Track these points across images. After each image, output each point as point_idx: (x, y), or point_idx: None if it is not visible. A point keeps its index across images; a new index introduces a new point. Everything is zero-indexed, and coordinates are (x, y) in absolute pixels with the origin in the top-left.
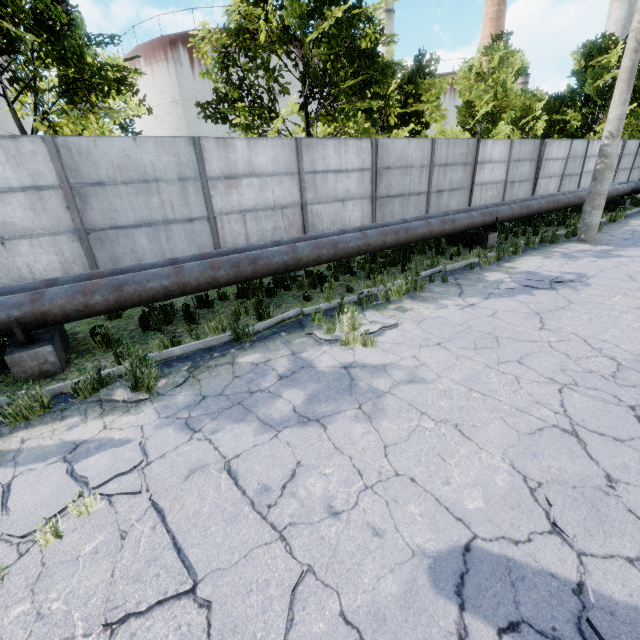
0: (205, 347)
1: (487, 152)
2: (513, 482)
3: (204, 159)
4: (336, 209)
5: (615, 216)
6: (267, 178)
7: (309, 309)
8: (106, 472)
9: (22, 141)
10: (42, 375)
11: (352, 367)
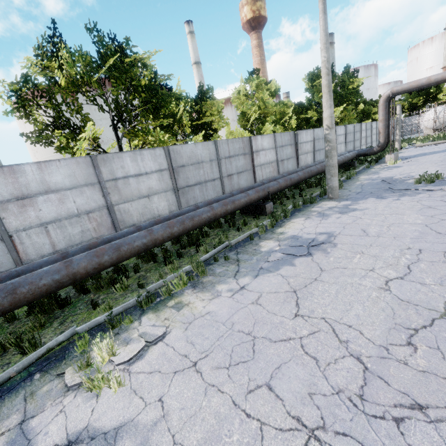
0: None
1: (259, 144)
2: None
3: None
4: (143, 204)
5: (349, 175)
6: (66, 191)
7: (84, 326)
8: None
9: None
10: None
11: (77, 443)
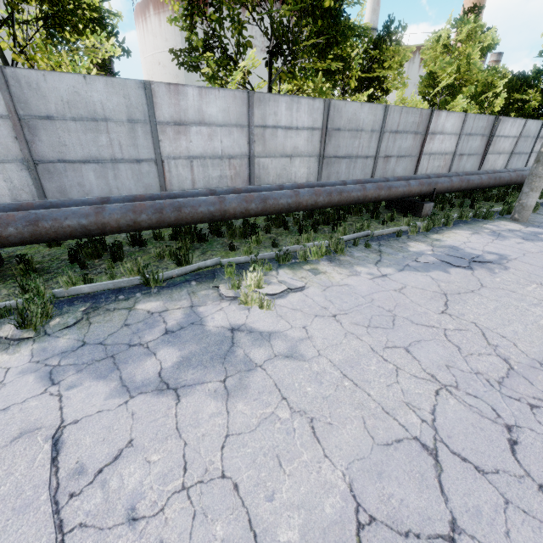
0: (115, 287)
1: (440, 123)
2: (343, 511)
3: (154, 103)
4: (283, 164)
5: None
6: (216, 128)
7: (227, 260)
8: None
9: None
10: None
11: (239, 330)
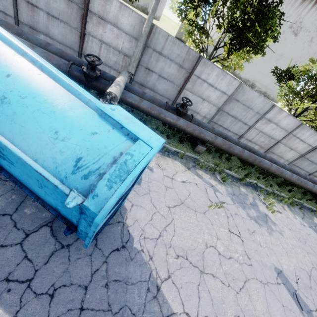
0: (232, 175)
1: None
2: (293, 271)
3: (269, 111)
4: (286, 150)
5: None
6: (279, 127)
7: (259, 185)
8: (221, 199)
9: (235, 80)
10: (198, 152)
11: (267, 216)
